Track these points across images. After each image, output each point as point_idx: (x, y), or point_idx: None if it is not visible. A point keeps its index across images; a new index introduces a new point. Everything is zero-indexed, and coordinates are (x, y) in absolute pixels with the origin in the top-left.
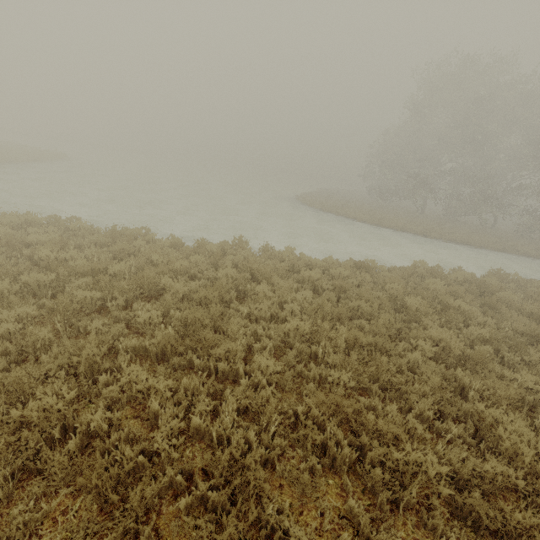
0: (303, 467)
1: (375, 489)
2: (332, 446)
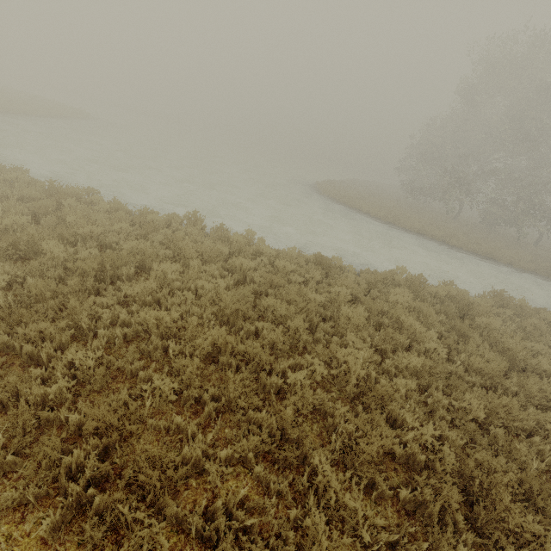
0: (13, 495)
1: (91, 544)
2: (62, 476)
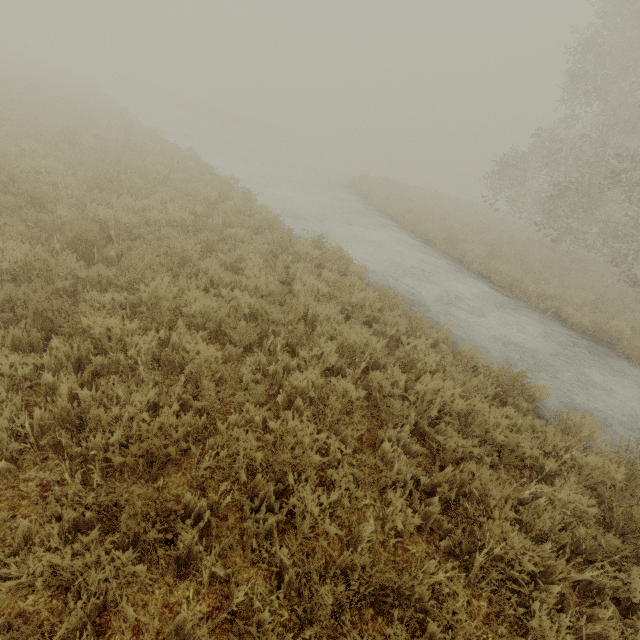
0: None
1: None
2: None
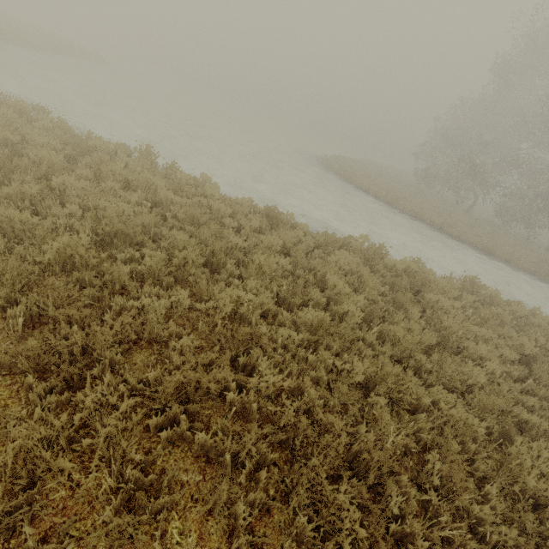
0: None
1: None
2: None
